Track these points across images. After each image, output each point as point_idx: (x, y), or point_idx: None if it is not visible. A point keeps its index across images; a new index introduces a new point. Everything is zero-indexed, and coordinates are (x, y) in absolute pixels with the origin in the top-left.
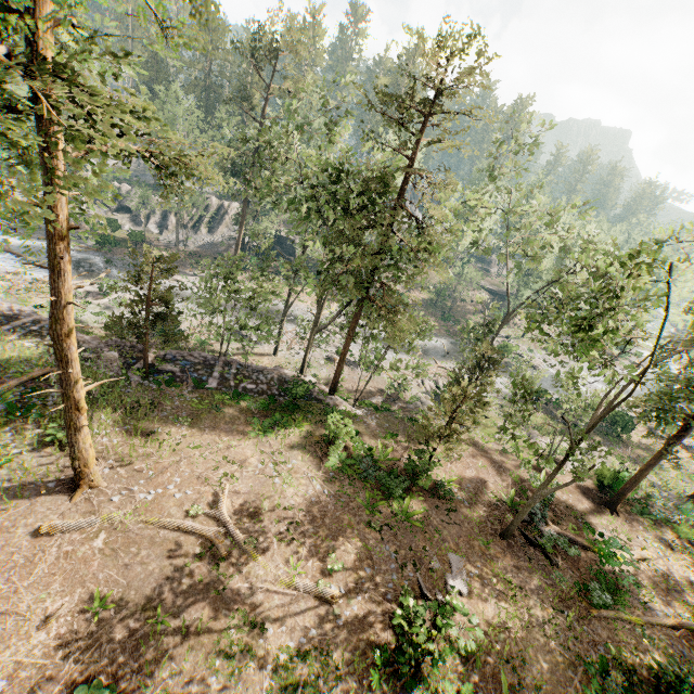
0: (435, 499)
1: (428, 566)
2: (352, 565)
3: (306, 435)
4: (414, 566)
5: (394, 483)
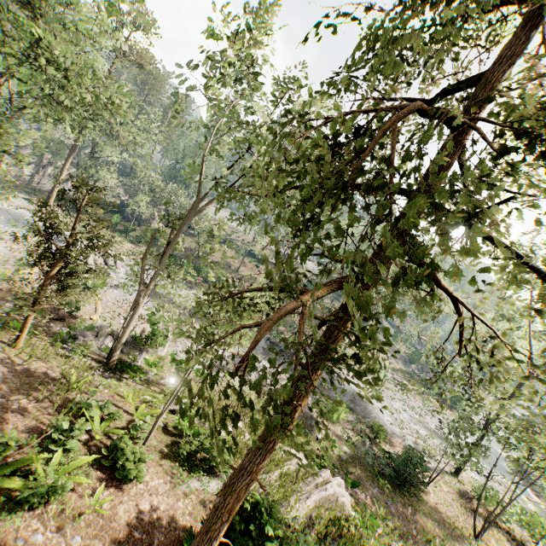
0: None
1: None
2: None
3: None
4: None
5: None
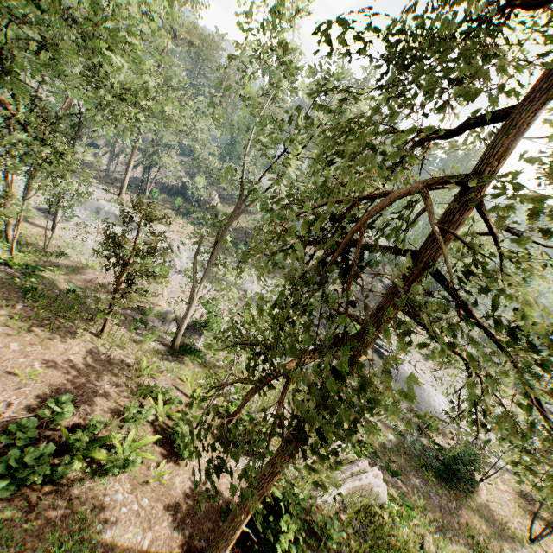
0: None
1: None
2: None
3: None
4: None
5: None
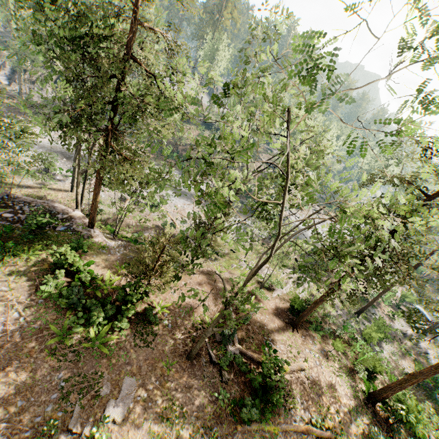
0: (140, 324)
1: (96, 393)
2: (4, 399)
3: (36, 263)
4: (79, 395)
5: (96, 311)
